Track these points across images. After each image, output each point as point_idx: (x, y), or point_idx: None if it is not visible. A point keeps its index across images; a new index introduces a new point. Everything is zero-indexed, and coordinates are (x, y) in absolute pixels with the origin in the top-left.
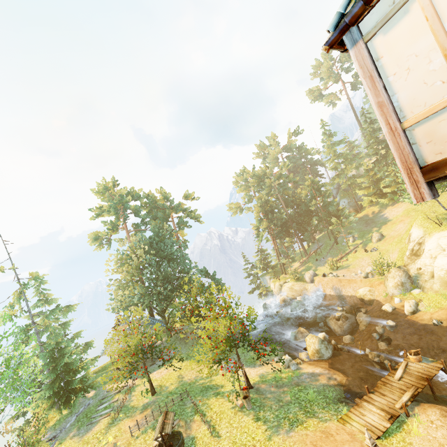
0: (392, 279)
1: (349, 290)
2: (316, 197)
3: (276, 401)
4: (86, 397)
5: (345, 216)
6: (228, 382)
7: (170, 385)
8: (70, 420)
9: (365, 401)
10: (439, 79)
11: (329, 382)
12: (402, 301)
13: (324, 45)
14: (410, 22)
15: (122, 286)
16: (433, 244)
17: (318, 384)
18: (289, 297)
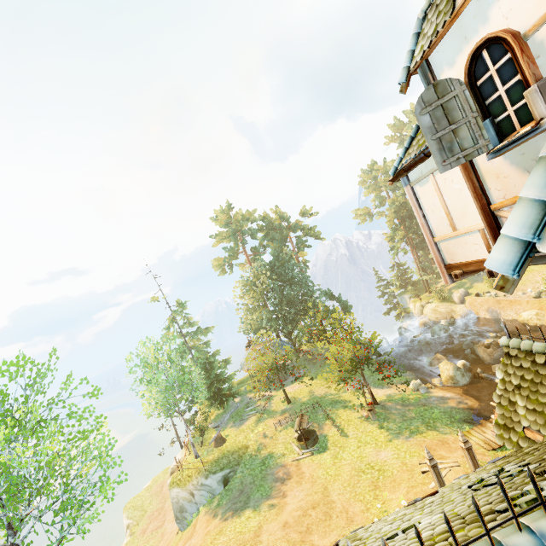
0: None
1: (510, 314)
2: None
3: (400, 416)
4: (233, 402)
5: None
6: (356, 399)
7: (302, 397)
8: (226, 416)
9: (490, 423)
10: (446, 222)
11: (458, 405)
12: None
13: (388, 181)
14: (430, 187)
15: (250, 310)
16: None
17: (446, 406)
18: (432, 320)
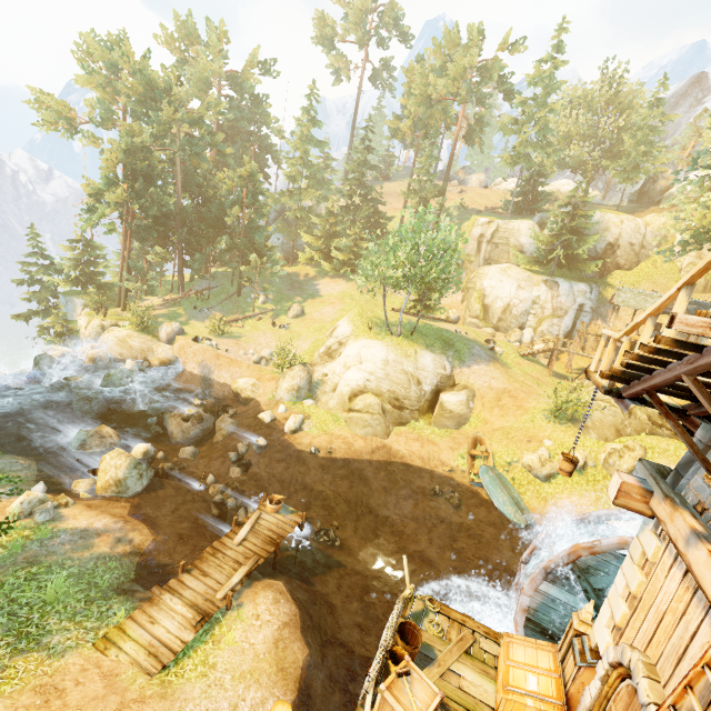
0: (291, 379)
1: (225, 376)
2: (245, 205)
3: None
4: None
5: (272, 261)
6: None
7: None
8: None
9: (169, 592)
10: None
11: (115, 549)
12: (288, 411)
13: None
14: None
15: None
16: (354, 351)
17: (88, 556)
18: (111, 355)
